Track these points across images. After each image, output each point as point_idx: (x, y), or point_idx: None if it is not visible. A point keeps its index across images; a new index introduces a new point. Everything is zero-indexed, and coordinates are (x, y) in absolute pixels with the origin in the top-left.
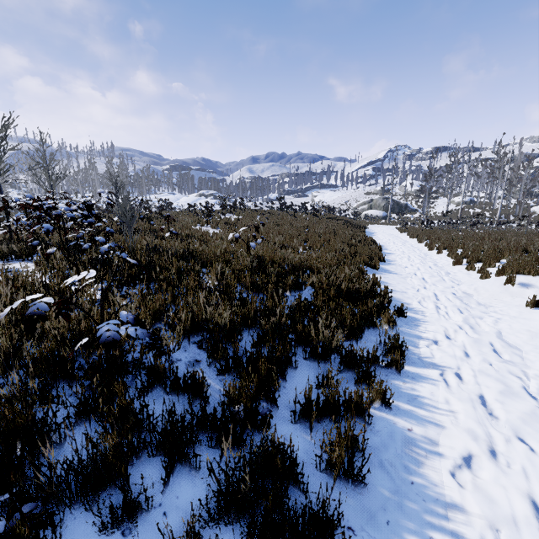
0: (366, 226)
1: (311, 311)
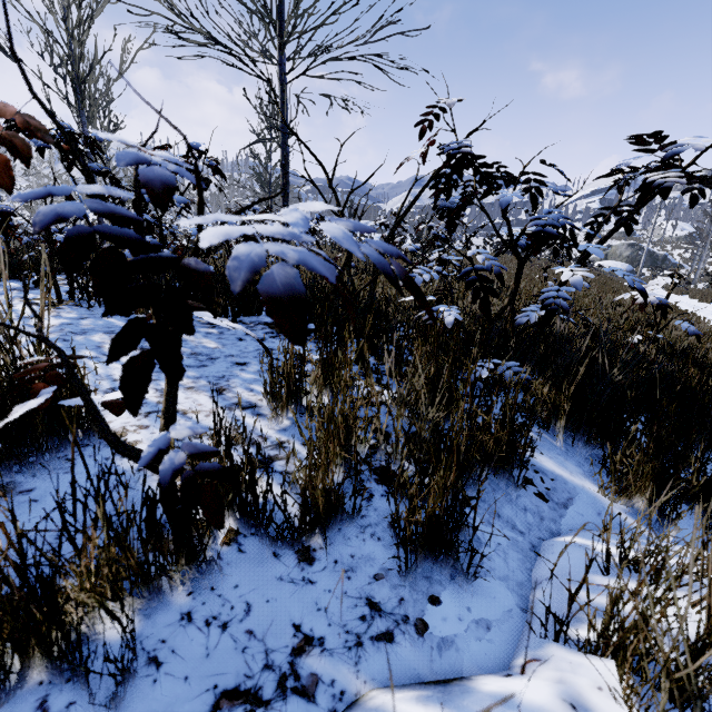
0: None
1: None
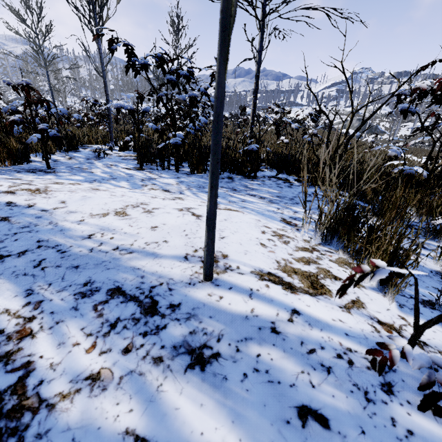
0: None
1: None
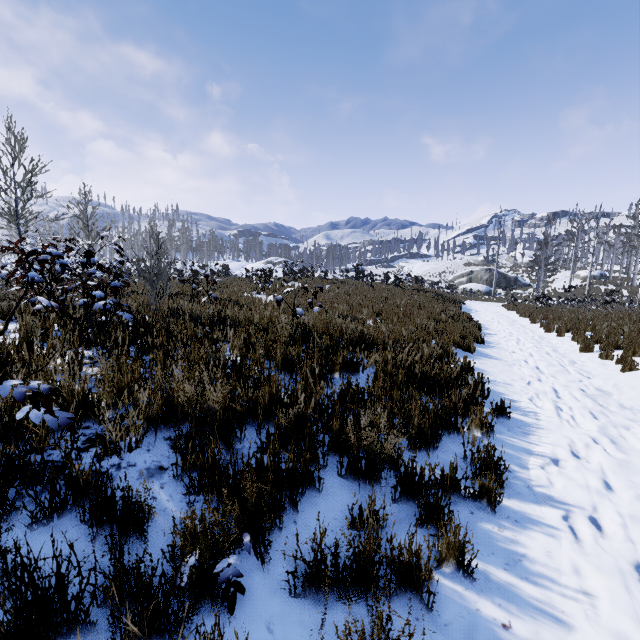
0: (464, 302)
1: (364, 402)
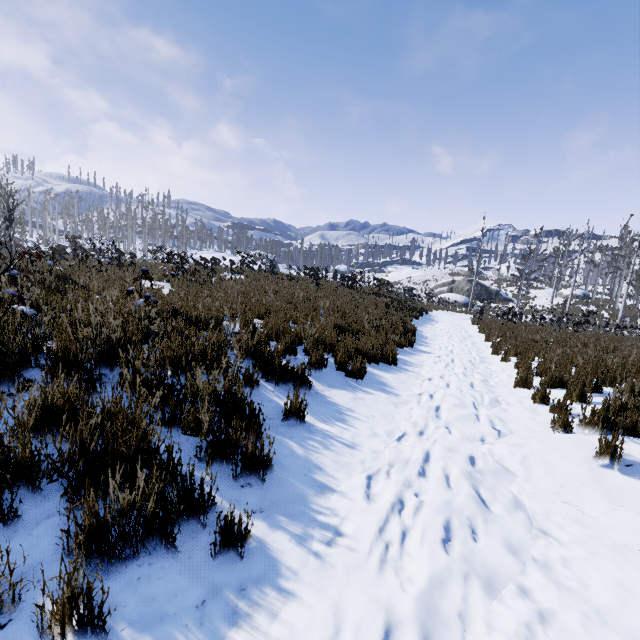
0: (430, 312)
1: None
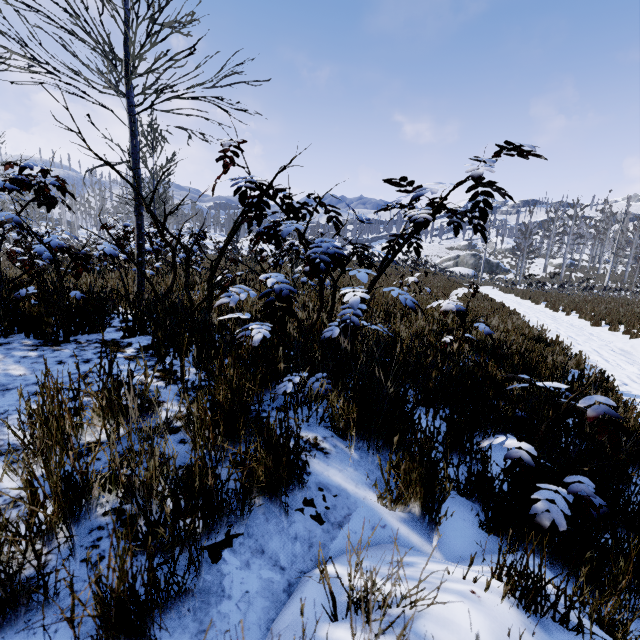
0: None
1: None
